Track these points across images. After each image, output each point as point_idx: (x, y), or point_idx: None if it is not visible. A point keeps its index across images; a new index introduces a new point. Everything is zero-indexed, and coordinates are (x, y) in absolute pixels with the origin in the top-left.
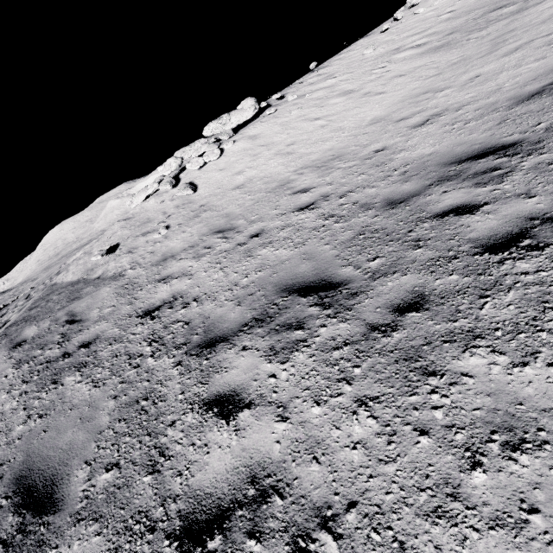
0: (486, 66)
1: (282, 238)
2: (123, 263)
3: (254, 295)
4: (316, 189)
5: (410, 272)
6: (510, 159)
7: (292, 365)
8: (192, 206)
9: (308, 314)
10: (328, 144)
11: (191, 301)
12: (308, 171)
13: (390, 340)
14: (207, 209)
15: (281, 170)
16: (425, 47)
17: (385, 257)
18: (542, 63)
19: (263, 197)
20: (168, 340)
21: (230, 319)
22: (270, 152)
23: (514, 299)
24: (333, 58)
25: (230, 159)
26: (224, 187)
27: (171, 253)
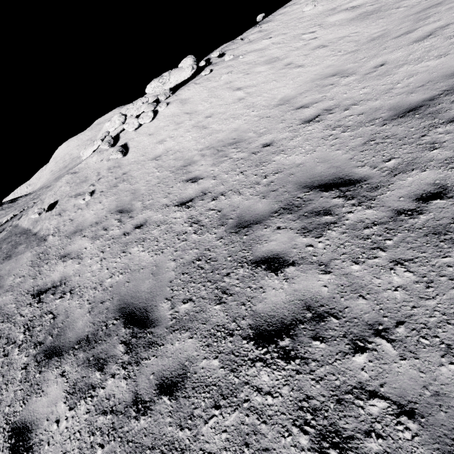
0: (394, 52)
1: (153, 238)
2: (51, 225)
3: (103, 305)
4: (203, 181)
5: (196, 336)
6: (344, 203)
7: (73, 415)
8: (117, 172)
9: (115, 352)
10: (237, 123)
11: (67, 292)
12: (209, 154)
13: (135, 425)
14: (125, 179)
15: (191, 146)
16: (358, 10)
17: (195, 302)
18: (440, 62)
19: (166, 177)
20: (35, 333)
21: (76, 328)
22: (190, 123)
23: (231, 425)
24: (278, 11)
25: (159, 124)
26: (146, 156)
27: (82, 226)
